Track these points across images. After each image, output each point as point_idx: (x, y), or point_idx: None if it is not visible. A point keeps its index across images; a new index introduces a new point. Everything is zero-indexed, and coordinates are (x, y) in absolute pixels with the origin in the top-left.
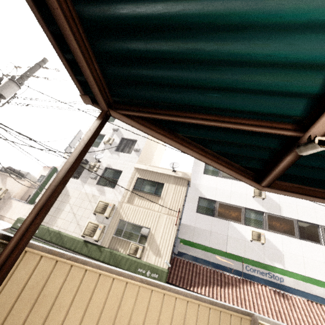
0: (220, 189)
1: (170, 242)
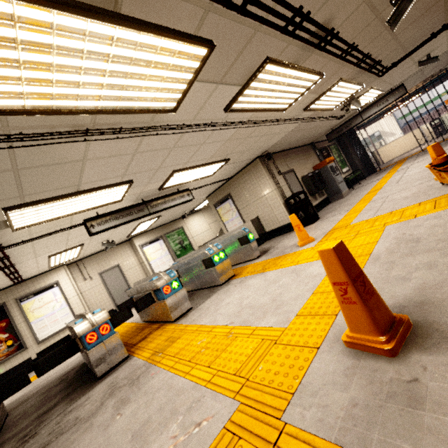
0: None
1: (395, 125)
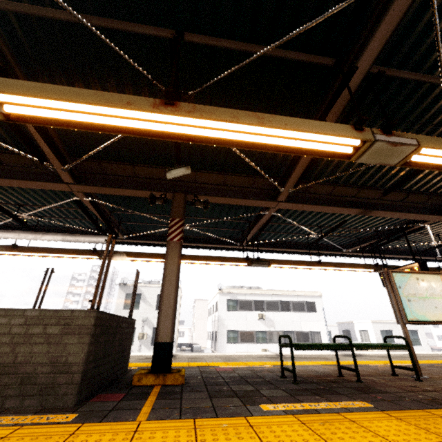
0: None
1: None
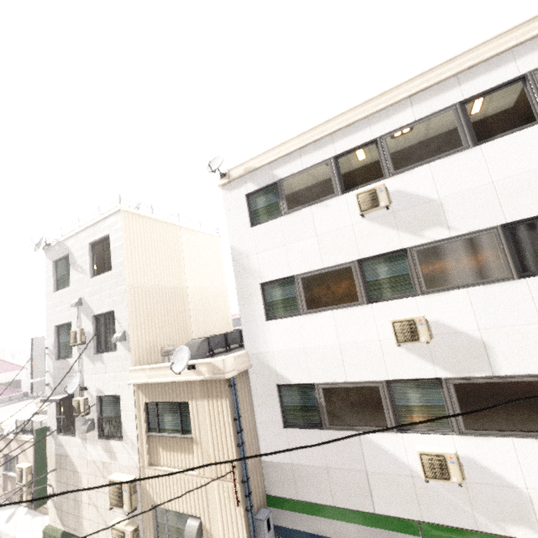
0: (312, 348)
1: None
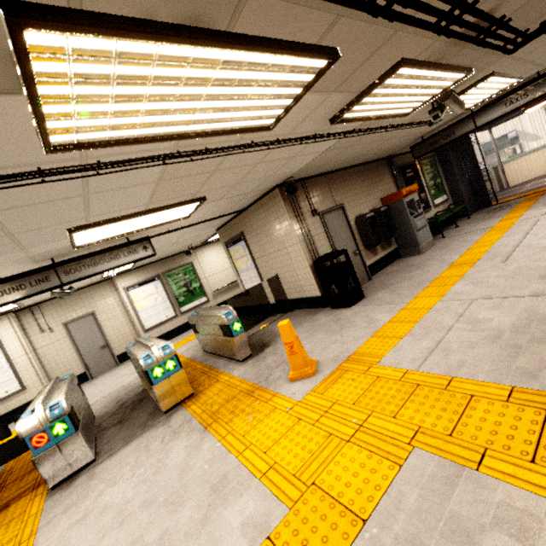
0: None
1: (544, 123)
